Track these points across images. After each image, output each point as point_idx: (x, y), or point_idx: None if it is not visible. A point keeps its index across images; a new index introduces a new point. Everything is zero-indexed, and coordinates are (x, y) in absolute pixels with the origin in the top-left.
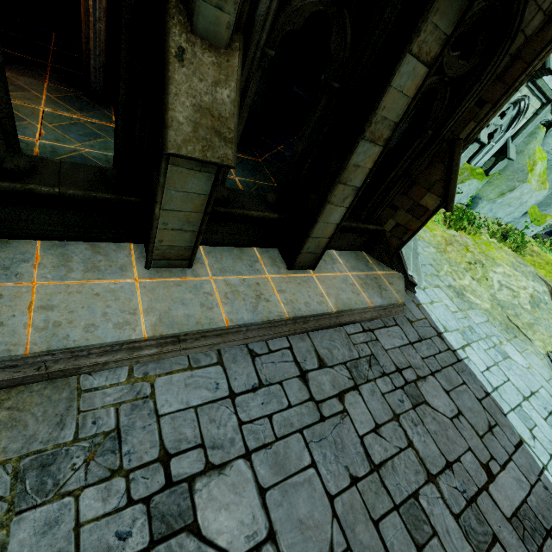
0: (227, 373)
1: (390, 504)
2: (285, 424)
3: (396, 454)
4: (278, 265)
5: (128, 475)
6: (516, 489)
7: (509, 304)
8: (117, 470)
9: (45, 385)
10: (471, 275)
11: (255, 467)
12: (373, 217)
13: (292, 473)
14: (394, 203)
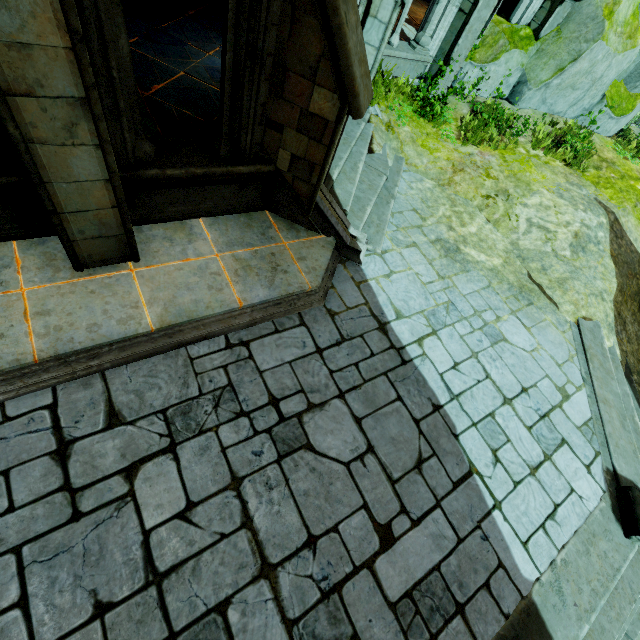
0: None
1: (161, 635)
2: None
3: (210, 545)
4: (56, 265)
5: None
6: (428, 552)
7: (536, 253)
8: None
9: None
10: (486, 216)
11: None
12: (245, 151)
13: None
14: (273, 117)
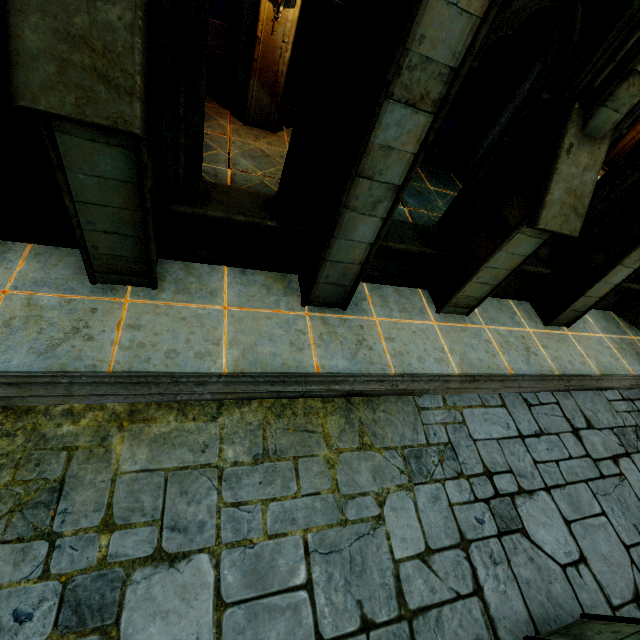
0: (511, 415)
1: None
2: (571, 472)
3: None
4: (534, 319)
5: (468, 479)
6: None
7: None
8: (460, 473)
9: (396, 398)
10: None
11: (556, 501)
12: (639, 276)
13: (587, 516)
14: None
